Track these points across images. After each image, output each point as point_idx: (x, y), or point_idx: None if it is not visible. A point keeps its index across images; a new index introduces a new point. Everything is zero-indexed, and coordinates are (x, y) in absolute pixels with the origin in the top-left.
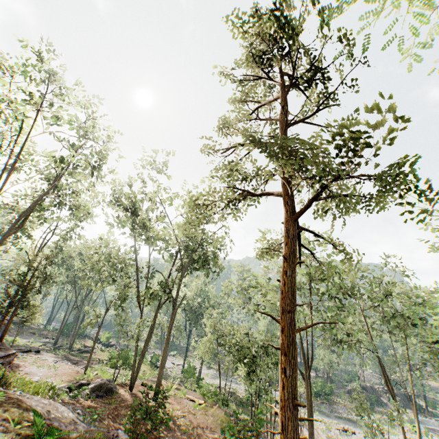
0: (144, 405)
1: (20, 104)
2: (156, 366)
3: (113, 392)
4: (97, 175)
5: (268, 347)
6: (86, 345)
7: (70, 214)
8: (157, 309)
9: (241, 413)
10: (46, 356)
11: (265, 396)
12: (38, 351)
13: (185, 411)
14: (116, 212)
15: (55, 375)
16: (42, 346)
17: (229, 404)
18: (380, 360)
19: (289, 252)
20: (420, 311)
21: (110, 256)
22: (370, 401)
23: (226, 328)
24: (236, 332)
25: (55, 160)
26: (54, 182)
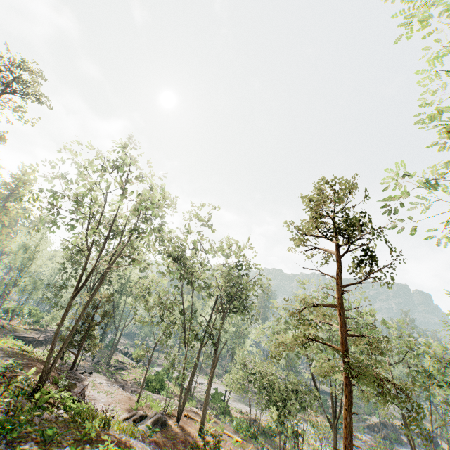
0: (193, 439)
1: (118, 201)
2: (184, 388)
3: (166, 424)
4: (162, 240)
5: (297, 390)
6: (119, 360)
7: (131, 262)
8: (200, 350)
9: (265, 444)
10: (98, 378)
11: (295, 439)
12: (91, 373)
13: (227, 448)
14: (167, 259)
15: (114, 402)
16: (84, 360)
17: (258, 438)
18: (402, 414)
19: (349, 404)
20: (444, 373)
21: (159, 297)
22: (390, 439)
23: (258, 368)
24: (268, 373)
25: (131, 230)
26: (121, 237)
